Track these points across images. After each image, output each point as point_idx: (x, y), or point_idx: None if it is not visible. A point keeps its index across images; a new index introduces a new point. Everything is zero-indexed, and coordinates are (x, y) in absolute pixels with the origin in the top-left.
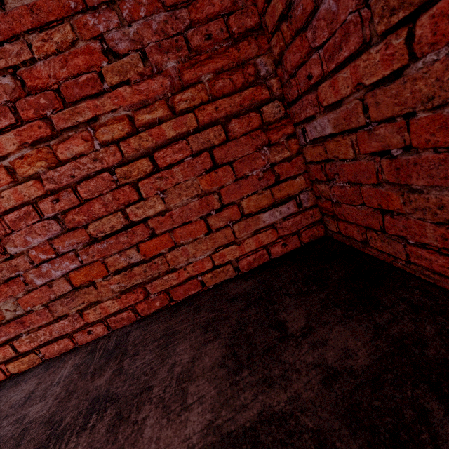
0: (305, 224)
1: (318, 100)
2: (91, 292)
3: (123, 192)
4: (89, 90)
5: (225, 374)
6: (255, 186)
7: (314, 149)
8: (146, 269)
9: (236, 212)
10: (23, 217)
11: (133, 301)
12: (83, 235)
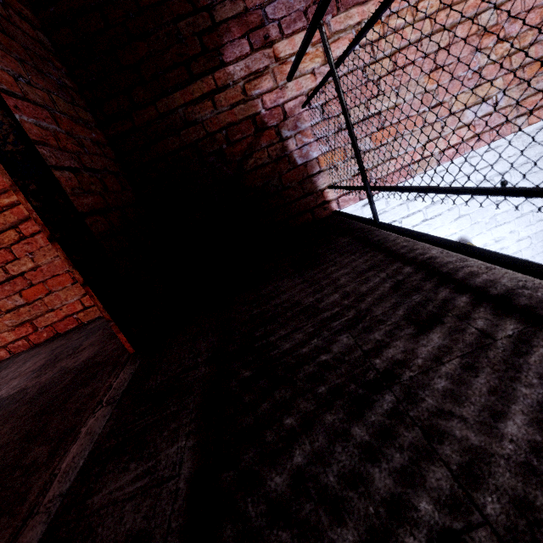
0: None
1: None
2: None
3: (1, 254)
4: None
5: (30, 374)
6: None
7: None
8: (31, 309)
9: None
10: None
11: (26, 333)
12: None
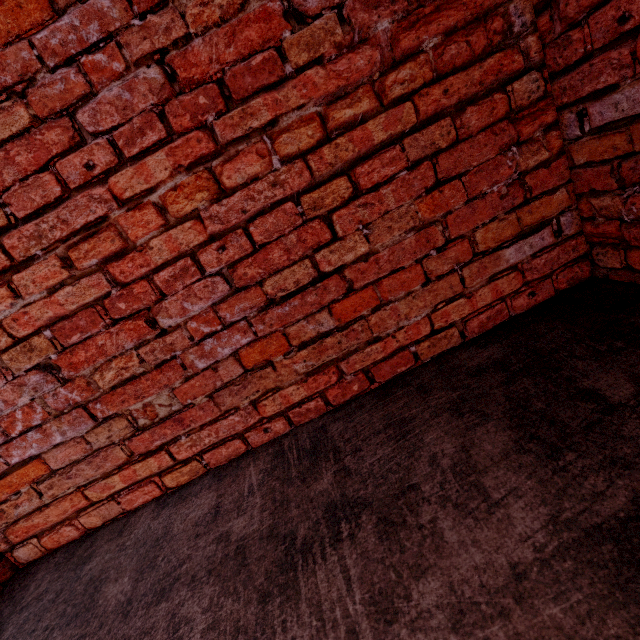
0: (563, 262)
1: (633, 56)
2: (267, 375)
3: (310, 230)
4: (264, 78)
5: (535, 461)
6: (494, 208)
7: (601, 140)
8: (341, 339)
9: (465, 251)
10: (178, 275)
11: (322, 385)
12: (257, 296)
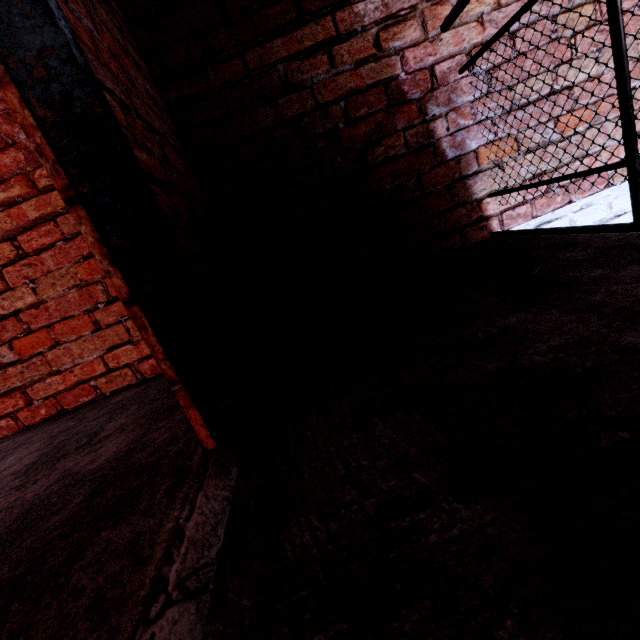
0: None
1: None
2: None
3: None
4: None
5: (7, 481)
6: None
7: None
8: (25, 370)
9: None
10: None
11: (14, 407)
12: None
